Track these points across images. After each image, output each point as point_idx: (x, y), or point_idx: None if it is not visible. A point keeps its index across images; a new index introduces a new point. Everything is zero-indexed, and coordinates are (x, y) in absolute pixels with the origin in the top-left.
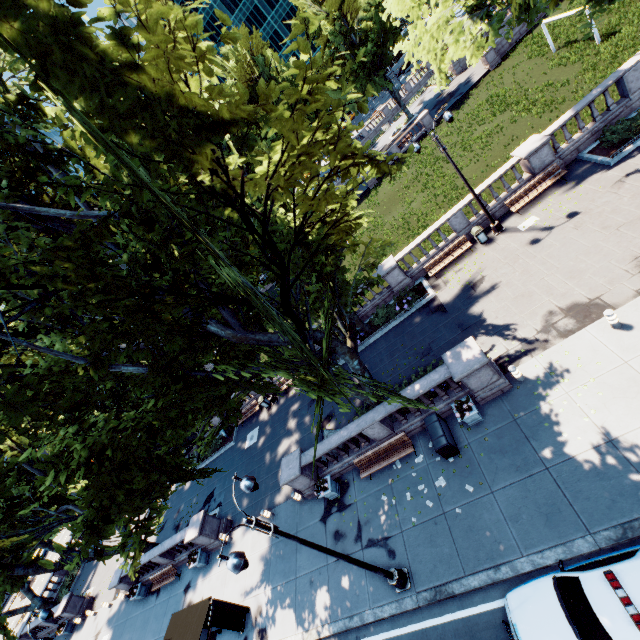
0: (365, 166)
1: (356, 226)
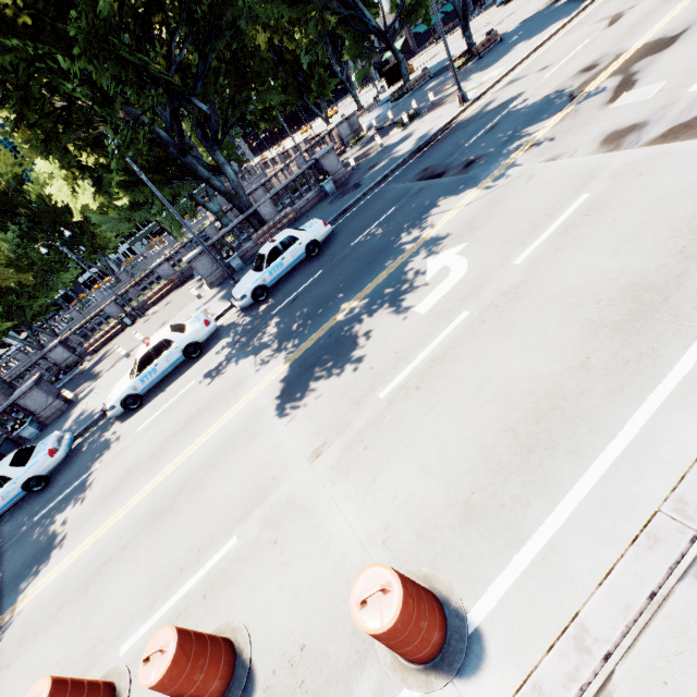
0: None
1: None
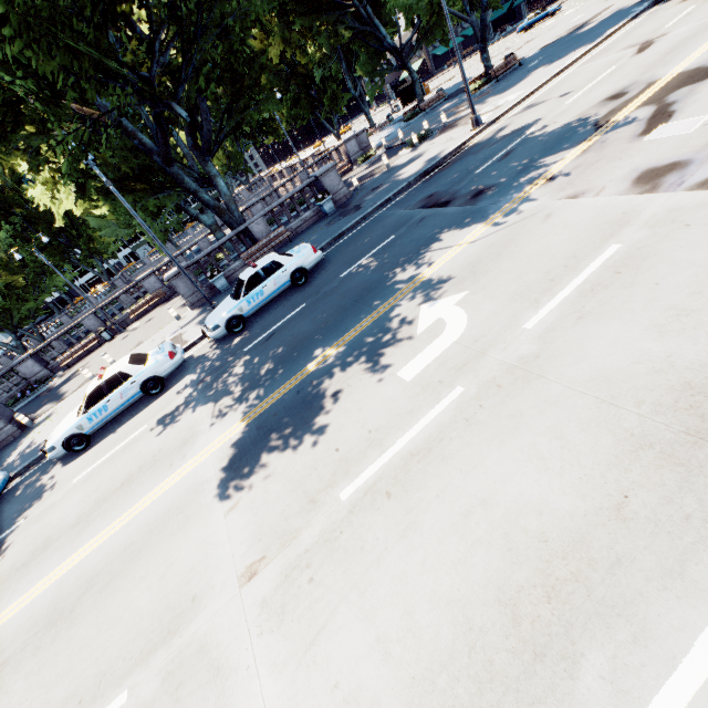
0: None
1: None
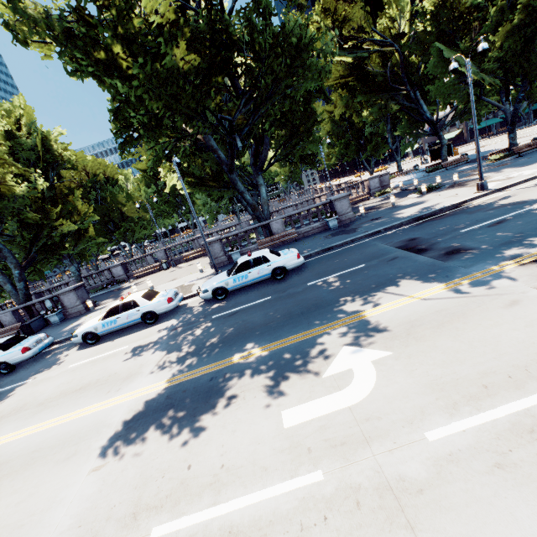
0: (10, 164)
1: (13, 188)
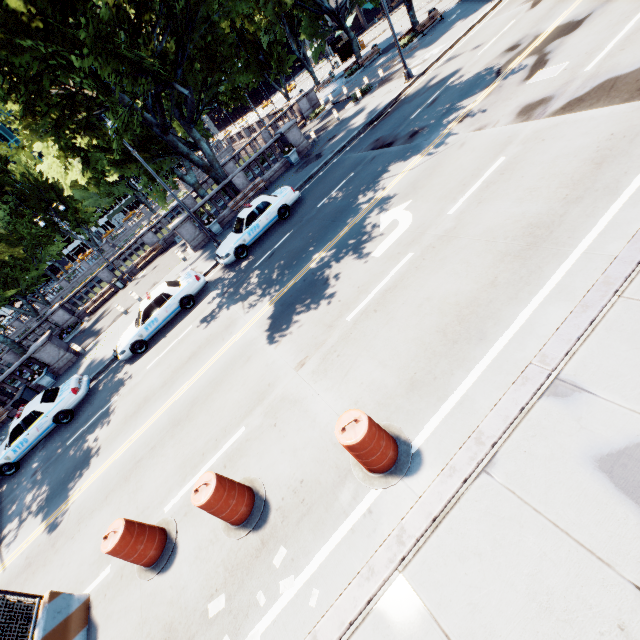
0: None
1: None
